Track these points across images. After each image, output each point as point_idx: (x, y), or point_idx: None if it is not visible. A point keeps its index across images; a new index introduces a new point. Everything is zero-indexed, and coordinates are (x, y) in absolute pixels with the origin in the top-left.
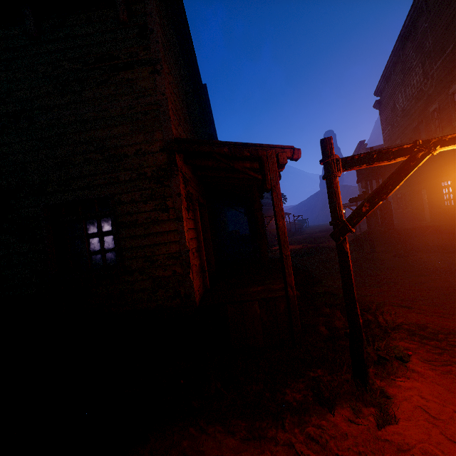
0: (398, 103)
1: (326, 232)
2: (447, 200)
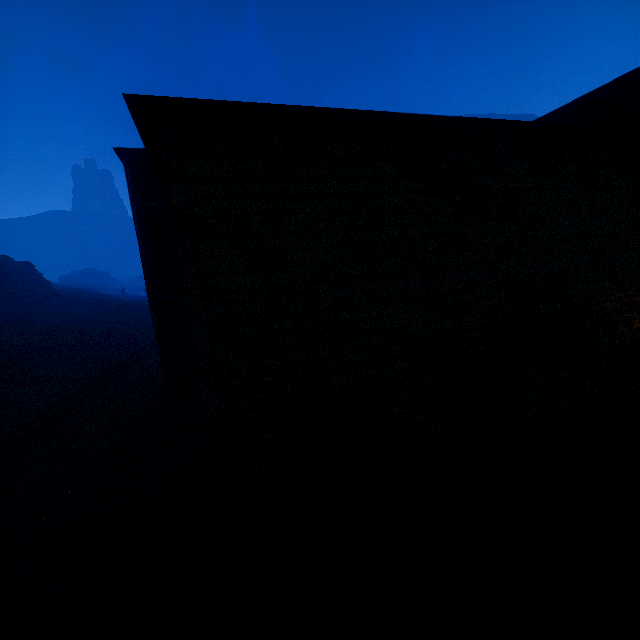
0: None
1: None
2: None
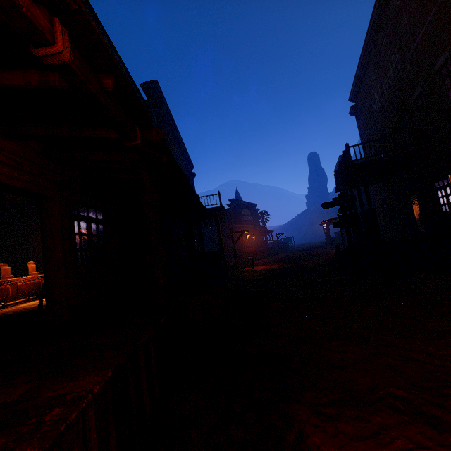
0: (375, 103)
1: (310, 250)
2: (444, 204)
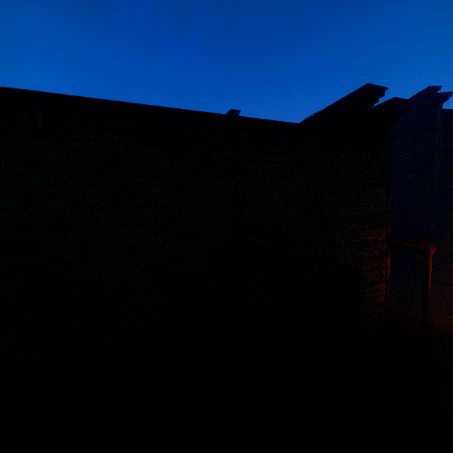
0: None
1: None
2: None
